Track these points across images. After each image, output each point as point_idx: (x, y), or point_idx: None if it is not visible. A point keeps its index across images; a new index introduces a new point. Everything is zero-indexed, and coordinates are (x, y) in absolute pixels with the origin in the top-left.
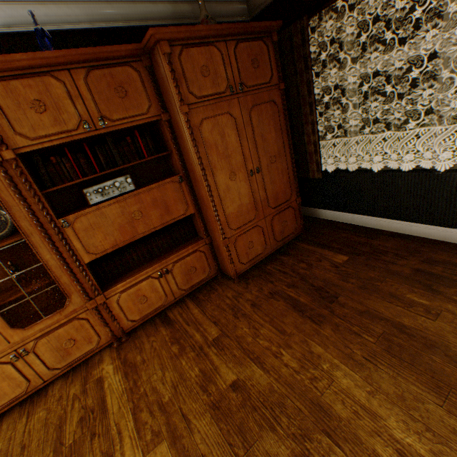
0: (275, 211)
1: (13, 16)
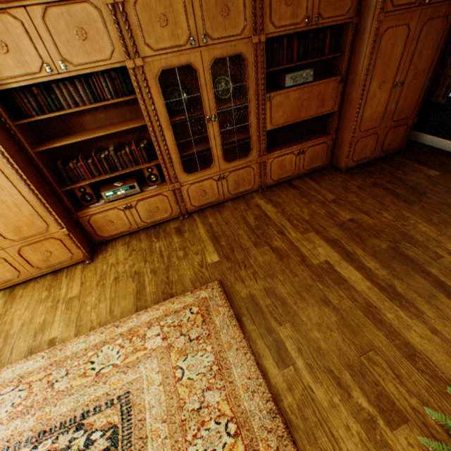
0: (393, 125)
1: None
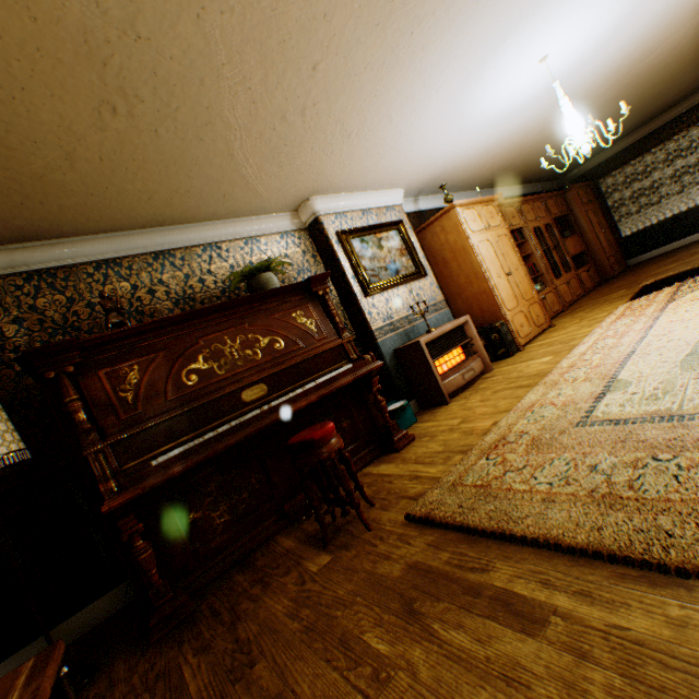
0: (614, 252)
1: (516, 191)
